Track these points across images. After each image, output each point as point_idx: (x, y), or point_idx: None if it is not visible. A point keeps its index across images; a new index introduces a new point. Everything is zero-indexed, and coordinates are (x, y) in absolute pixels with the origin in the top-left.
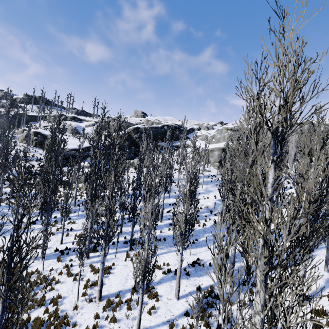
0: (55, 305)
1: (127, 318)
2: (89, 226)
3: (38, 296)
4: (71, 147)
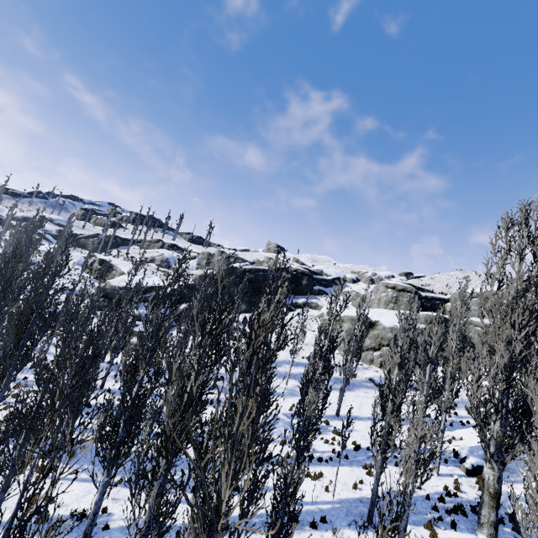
0: None
1: None
2: None
3: None
4: (122, 285)
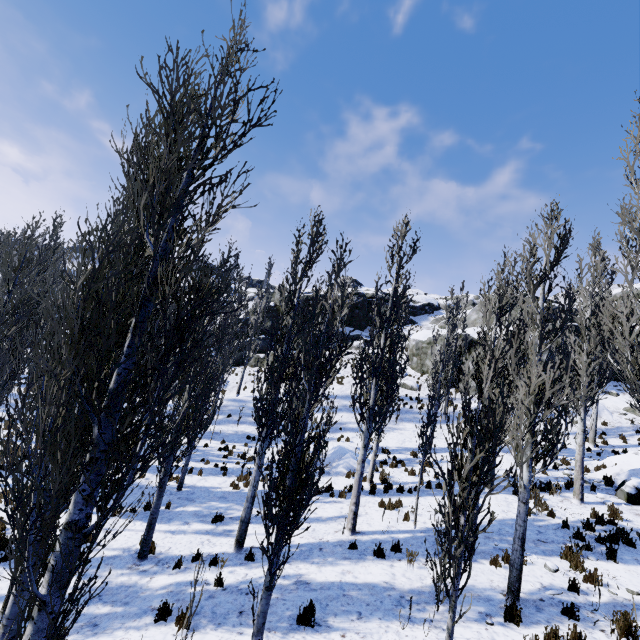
0: None
1: None
2: None
3: None
4: None
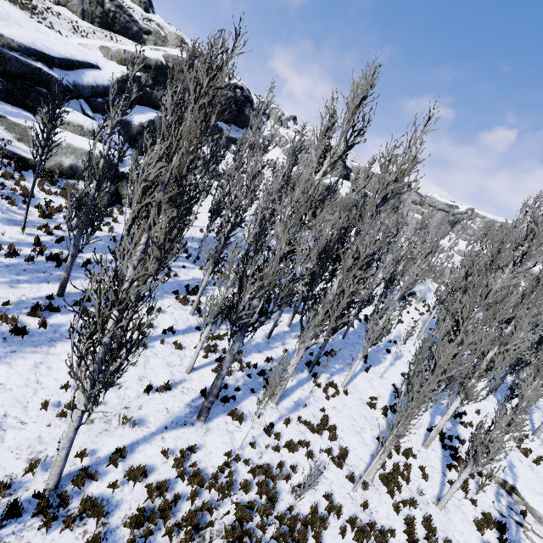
0: (337, 513)
1: (419, 495)
2: (301, 354)
3: (296, 509)
4: (24, 39)
